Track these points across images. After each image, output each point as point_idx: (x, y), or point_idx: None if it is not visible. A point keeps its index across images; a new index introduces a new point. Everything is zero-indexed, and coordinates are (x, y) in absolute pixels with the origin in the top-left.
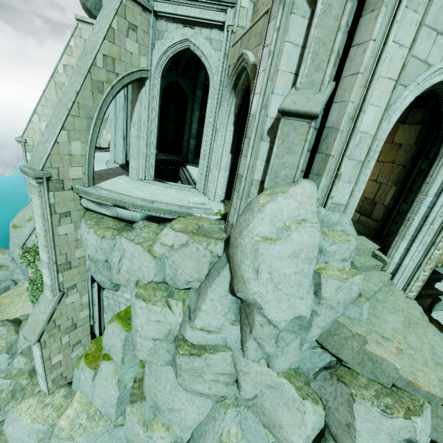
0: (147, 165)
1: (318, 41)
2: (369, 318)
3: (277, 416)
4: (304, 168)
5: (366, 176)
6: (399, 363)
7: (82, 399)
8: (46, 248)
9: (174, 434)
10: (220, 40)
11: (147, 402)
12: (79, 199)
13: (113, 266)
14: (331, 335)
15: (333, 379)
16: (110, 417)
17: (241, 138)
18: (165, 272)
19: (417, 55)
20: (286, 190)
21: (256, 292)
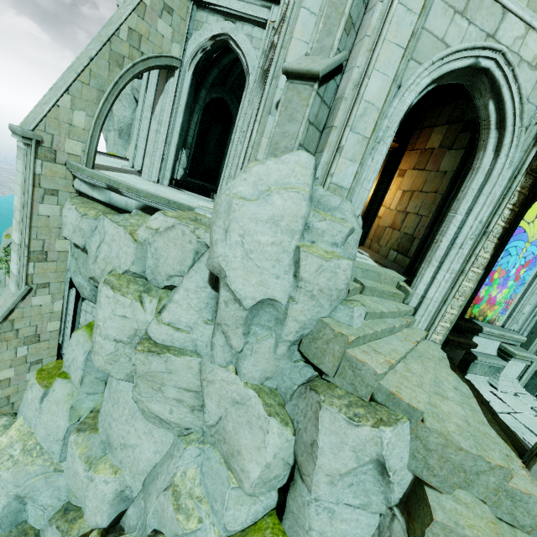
0: (164, 166)
1: (331, 5)
2: (363, 328)
3: (237, 439)
4: (311, 150)
5: (377, 163)
6: (381, 369)
7: (22, 427)
8: (20, 225)
9: (122, 480)
10: (261, 39)
11: (99, 435)
12: (73, 180)
13: (90, 254)
14: (314, 340)
15: (307, 391)
16: (52, 458)
17: None
18: (146, 263)
19: (433, 30)
20: (280, 156)
21: (221, 254)
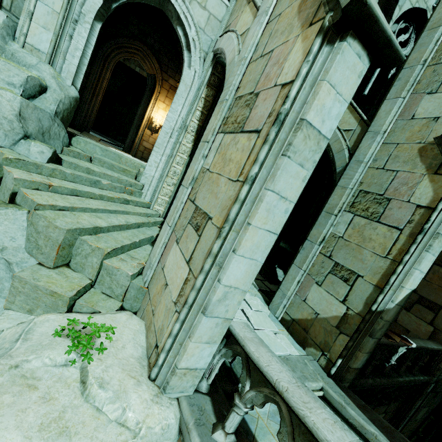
0: None
1: None
2: (45, 164)
3: None
4: None
5: (80, 43)
6: (22, 177)
7: None
8: None
9: None
10: None
11: None
12: None
13: None
14: None
15: None
16: None
17: None
18: None
19: None
20: None
21: None
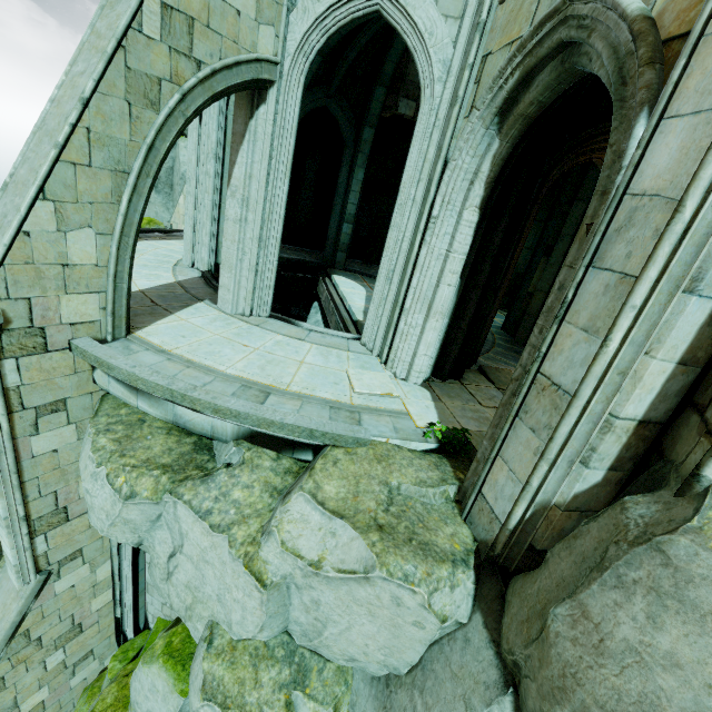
0: (258, 283)
1: None
2: None
3: None
4: None
5: None
6: None
7: None
8: None
9: None
10: None
11: None
12: (91, 369)
13: (154, 559)
14: None
15: None
16: None
17: (489, 240)
18: (288, 613)
19: None
20: None
21: None
